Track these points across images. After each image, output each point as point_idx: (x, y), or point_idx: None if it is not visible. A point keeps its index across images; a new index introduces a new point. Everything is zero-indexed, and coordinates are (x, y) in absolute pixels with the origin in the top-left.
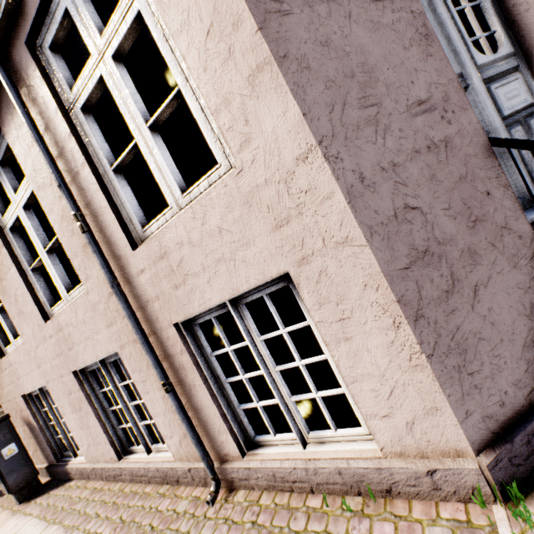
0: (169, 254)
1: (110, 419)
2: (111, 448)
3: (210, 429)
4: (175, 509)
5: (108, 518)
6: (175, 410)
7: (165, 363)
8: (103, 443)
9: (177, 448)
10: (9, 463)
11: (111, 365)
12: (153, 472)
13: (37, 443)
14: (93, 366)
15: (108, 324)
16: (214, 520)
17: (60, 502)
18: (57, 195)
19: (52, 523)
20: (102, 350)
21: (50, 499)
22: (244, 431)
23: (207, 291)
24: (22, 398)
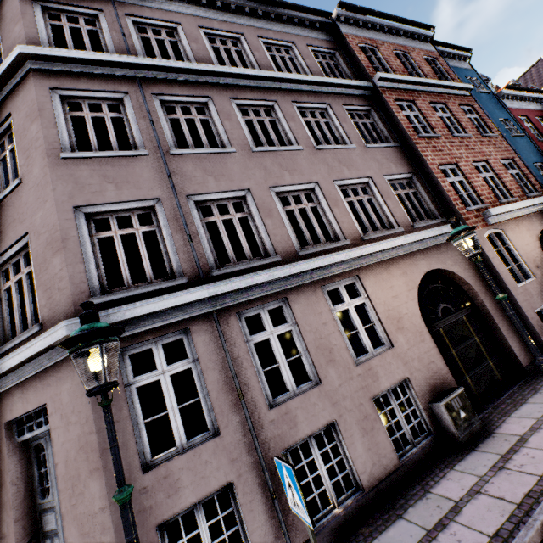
0: None
1: None
2: None
3: None
4: None
5: None
6: None
7: None
8: None
9: None
10: None
11: None
12: None
13: None
14: None
15: None
16: None
17: None
18: None
19: None
20: None
21: None
22: None
23: None
24: None
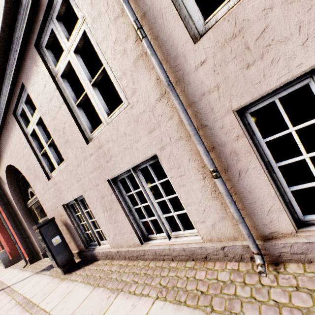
0: (246, 29)
1: (133, 215)
2: (135, 236)
3: (257, 210)
4: (217, 278)
5: (148, 284)
6: (224, 193)
7: (212, 153)
8: (128, 232)
9: (208, 231)
10: (57, 248)
11: (139, 172)
12: (178, 252)
13: (71, 237)
14: (123, 175)
15: (149, 130)
16: (278, 288)
17: (96, 273)
18: (111, 18)
19: (97, 286)
20: (139, 155)
21: (86, 271)
22: (291, 212)
23: (297, 56)
24: (62, 207)
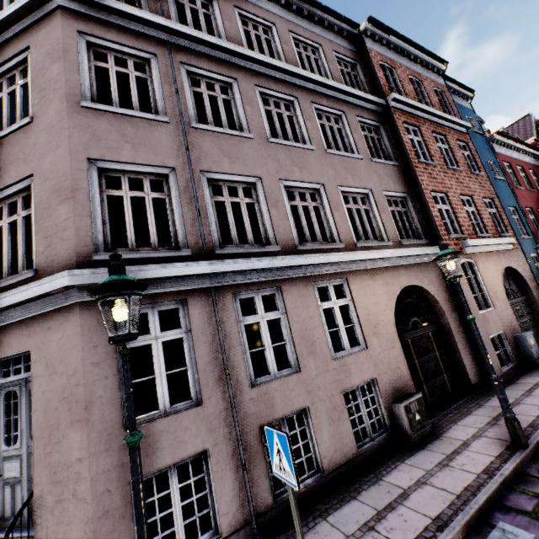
0: None
1: None
2: None
3: None
4: None
5: None
6: None
7: None
8: None
9: None
10: None
11: None
12: None
13: None
14: None
15: None
16: None
17: None
18: None
19: None
20: None
21: None
22: None
23: None
24: None
